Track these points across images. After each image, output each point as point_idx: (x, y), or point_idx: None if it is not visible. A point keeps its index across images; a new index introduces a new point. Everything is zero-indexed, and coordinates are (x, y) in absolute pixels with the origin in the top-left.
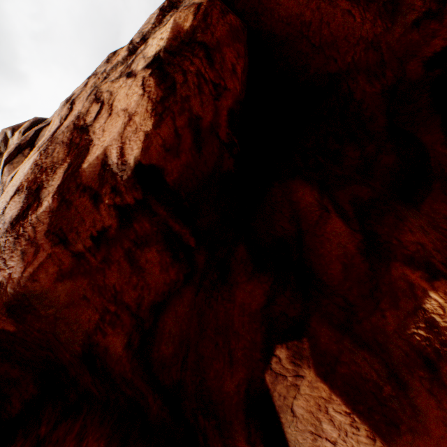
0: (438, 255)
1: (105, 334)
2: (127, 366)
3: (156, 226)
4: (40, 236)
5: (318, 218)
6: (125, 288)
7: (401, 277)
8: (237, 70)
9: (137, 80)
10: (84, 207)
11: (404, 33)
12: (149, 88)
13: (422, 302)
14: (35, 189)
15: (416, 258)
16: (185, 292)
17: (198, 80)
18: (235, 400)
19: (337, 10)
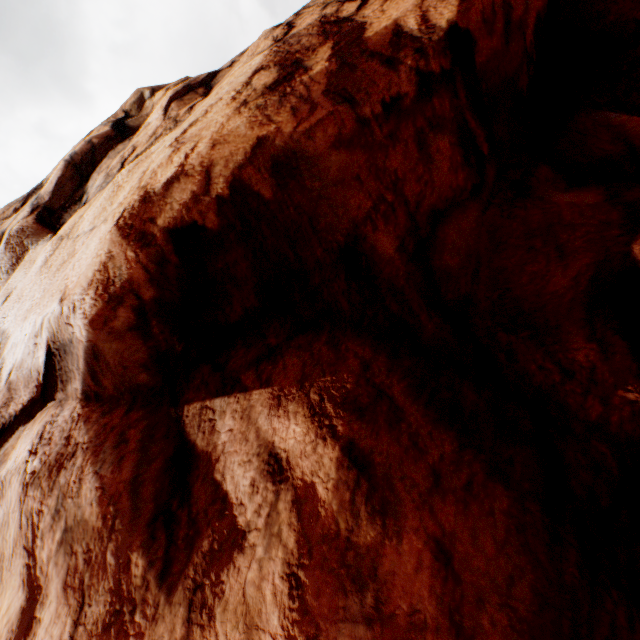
0: None
1: (374, 228)
2: (401, 269)
3: (453, 113)
4: (316, 95)
5: None
6: (408, 176)
7: None
8: None
9: None
10: (373, 72)
11: None
12: None
13: None
14: (291, 64)
15: None
16: (468, 209)
17: None
18: (566, 298)
19: None
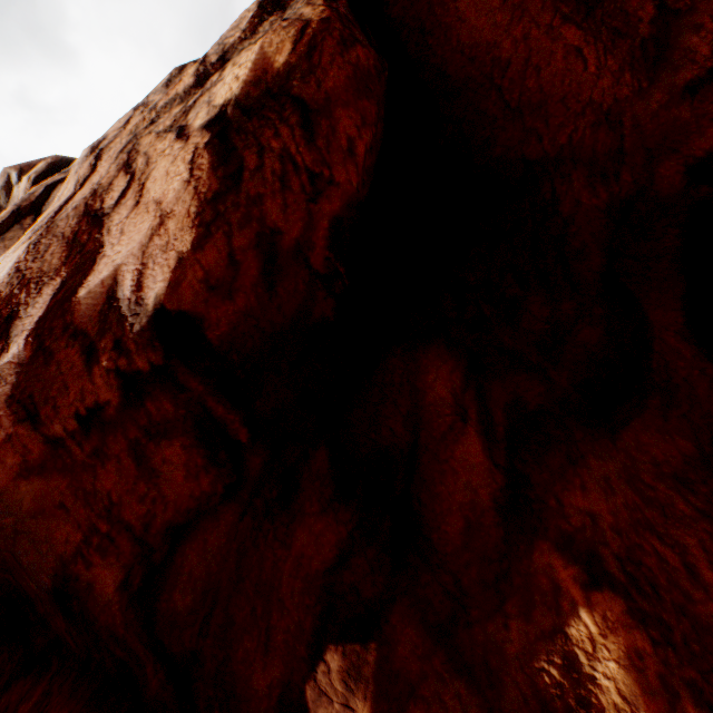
0: (617, 540)
1: (89, 563)
2: (118, 617)
3: (184, 407)
4: None
5: (447, 428)
6: (126, 498)
7: (545, 570)
8: (358, 150)
9: (187, 150)
10: (70, 365)
11: (668, 104)
12: (199, 171)
13: (567, 623)
14: (7, 317)
15: (577, 542)
16: (224, 512)
17: (282, 167)
18: (264, 704)
19: (559, 45)
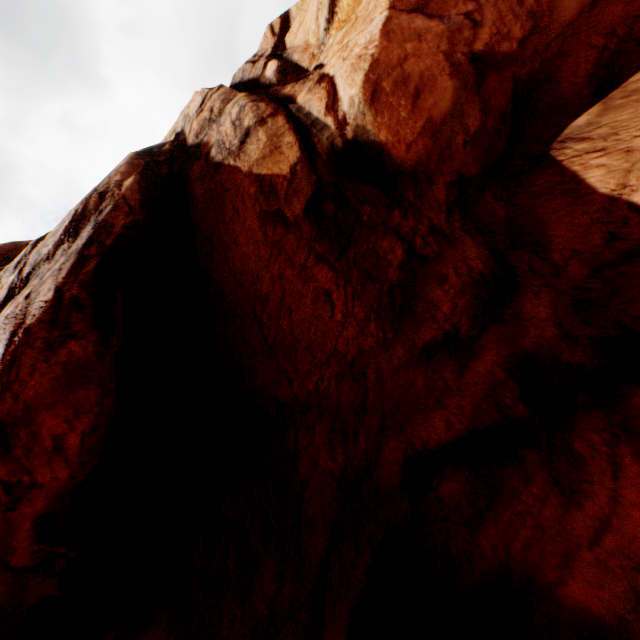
0: None
1: None
2: None
3: None
4: None
5: None
6: None
7: None
8: (69, 442)
9: None
10: None
11: (407, 363)
12: None
13: None
14: None
15: None
16: None
17: None
18: None
19: (310, 286)
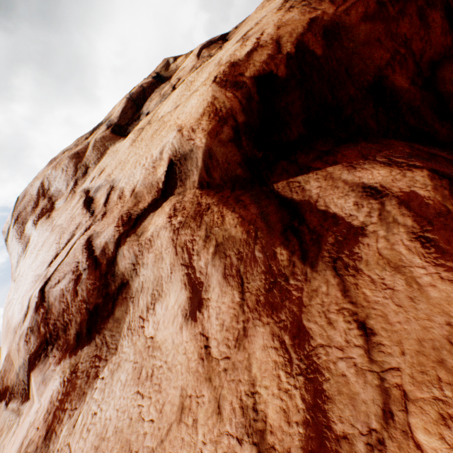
0: None
1: (393, 71)
2: (416, 94)
3: None
4: None
5: None
6: (413, 37)
7: None
8: None
9: None
10: None
11: None
12: None
13: None
14: None
15: None
16: None
17: None
18: None
19: None
